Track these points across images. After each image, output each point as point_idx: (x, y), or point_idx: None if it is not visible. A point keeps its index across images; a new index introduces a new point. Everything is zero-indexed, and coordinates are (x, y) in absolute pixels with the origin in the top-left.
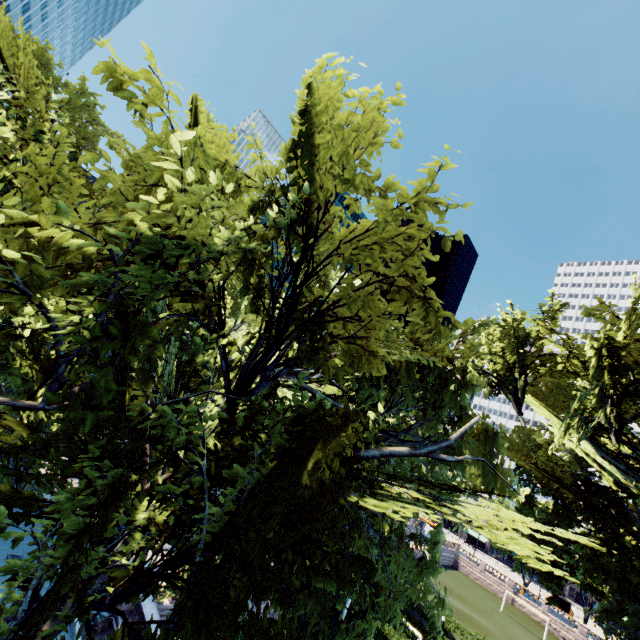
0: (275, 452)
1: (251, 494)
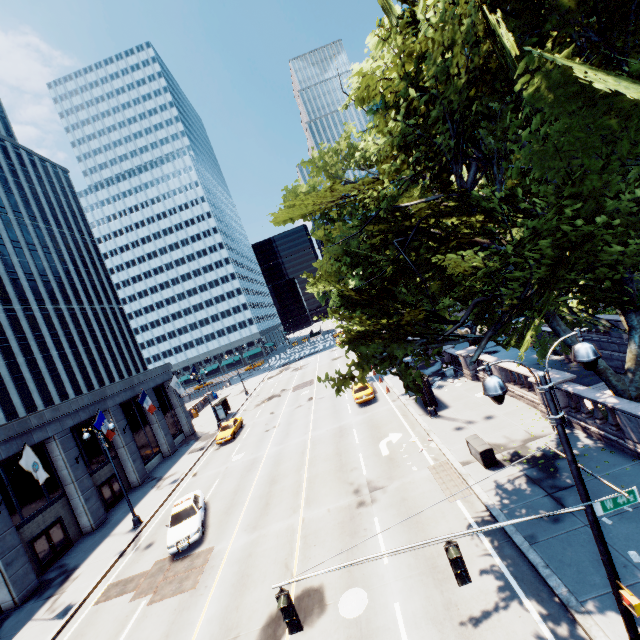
0: None
1: None
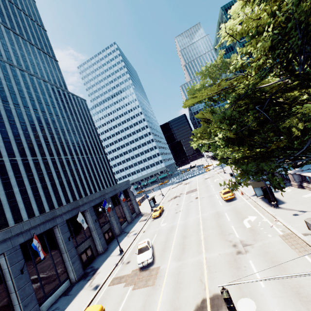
0: None
1: None
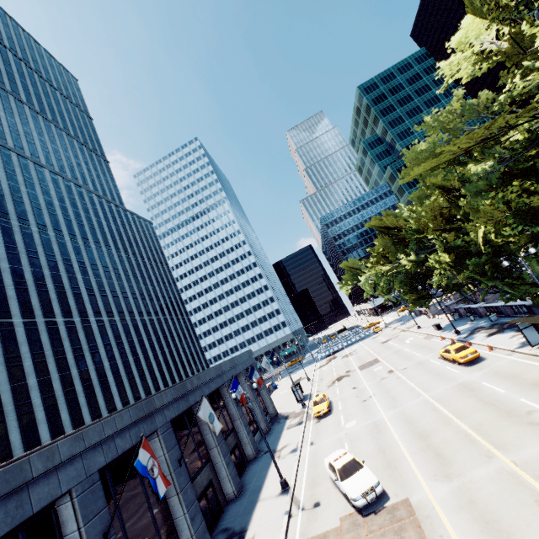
0: None
1: None
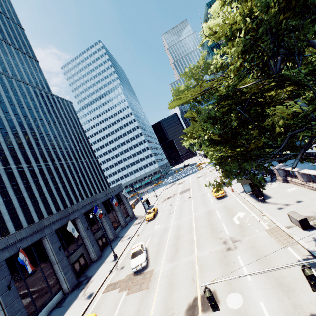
0: None
1: None
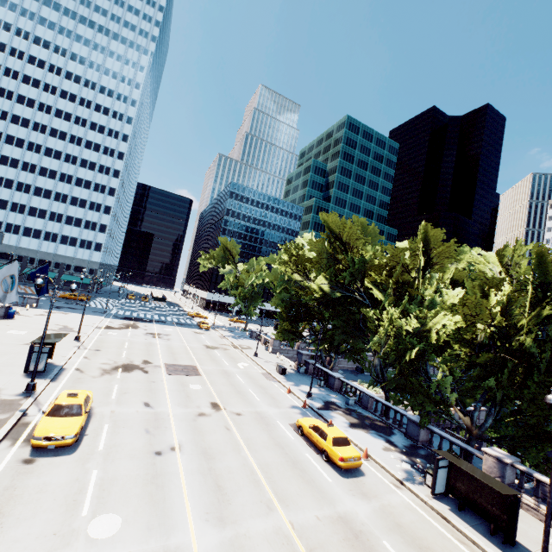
0: (549, 349)
1: (547, 360)
